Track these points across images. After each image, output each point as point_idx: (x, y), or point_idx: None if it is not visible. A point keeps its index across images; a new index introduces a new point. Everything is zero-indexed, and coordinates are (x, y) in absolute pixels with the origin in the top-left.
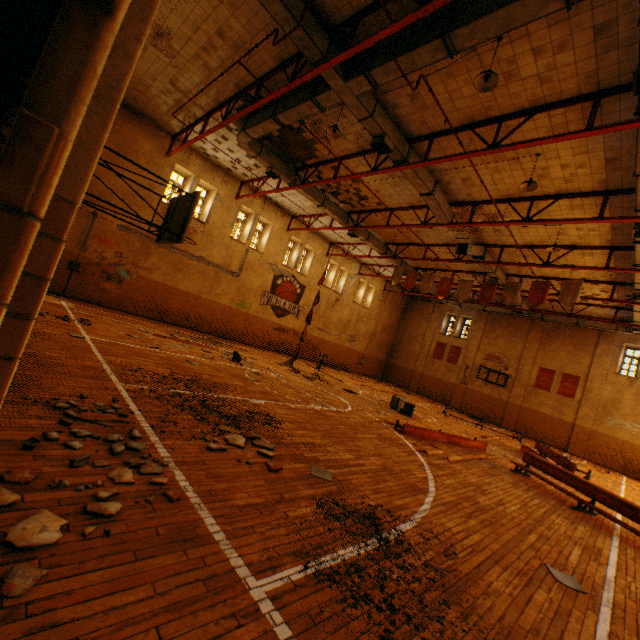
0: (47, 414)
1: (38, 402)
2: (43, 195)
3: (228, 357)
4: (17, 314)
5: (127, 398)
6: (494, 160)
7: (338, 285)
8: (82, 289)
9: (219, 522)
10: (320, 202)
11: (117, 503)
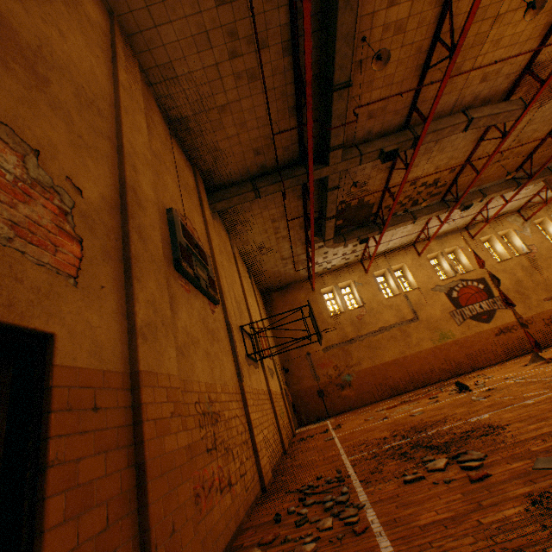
0: (294, 497)
1: (292, 492)
2: (54, 381)
3: (455, 391)
4: (138, 422)
5: (348, 467)
6: (480, 45)
7: (516, 248)
8: (334, 405)
9: (394, 544)
10: (410, 219)
11: (312, 543)
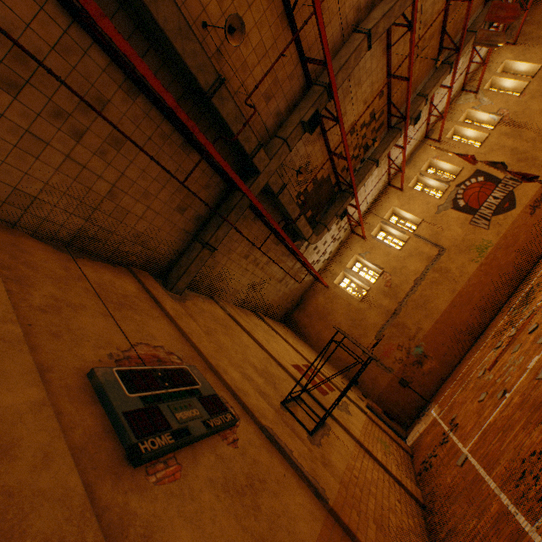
0: None
1: None
2: None
3: None
4: None
5: None
6: None
7: (486, 122)
8: (425, 386)
9: None
10: (372, 165)
11: None
